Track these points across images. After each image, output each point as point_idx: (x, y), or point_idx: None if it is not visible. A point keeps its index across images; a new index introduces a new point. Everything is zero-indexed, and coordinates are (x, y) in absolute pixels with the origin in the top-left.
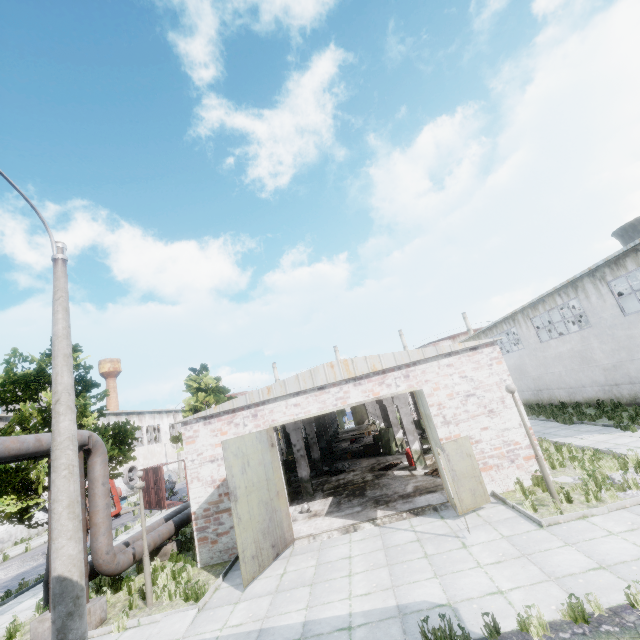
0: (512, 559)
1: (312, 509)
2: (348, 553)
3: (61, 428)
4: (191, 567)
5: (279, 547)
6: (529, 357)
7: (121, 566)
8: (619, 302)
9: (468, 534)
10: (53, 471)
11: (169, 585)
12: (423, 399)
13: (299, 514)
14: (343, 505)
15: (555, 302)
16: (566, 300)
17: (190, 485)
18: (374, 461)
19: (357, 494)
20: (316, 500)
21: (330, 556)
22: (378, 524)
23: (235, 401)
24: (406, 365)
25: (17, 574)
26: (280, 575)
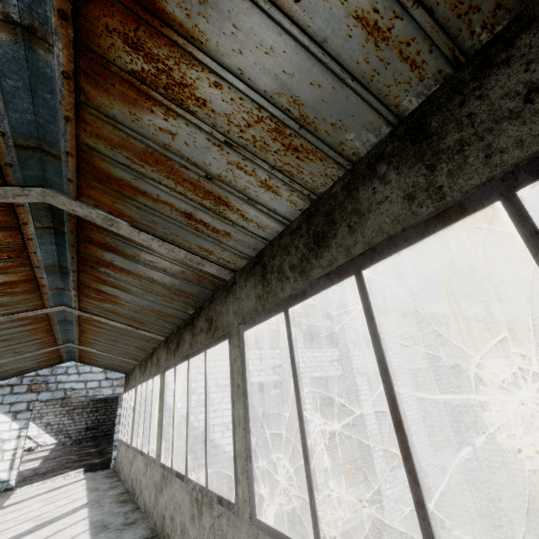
0: None
1: None
2: None
3: None
4: None
5: None
6: None
7: None
8: None
9: None
10: None
11: None
12: None
13: None
14: None
15: None
16: None
17: None
18: None
19: None
20: None
21: None
22: None
23: None
24: None
25: None
26: None
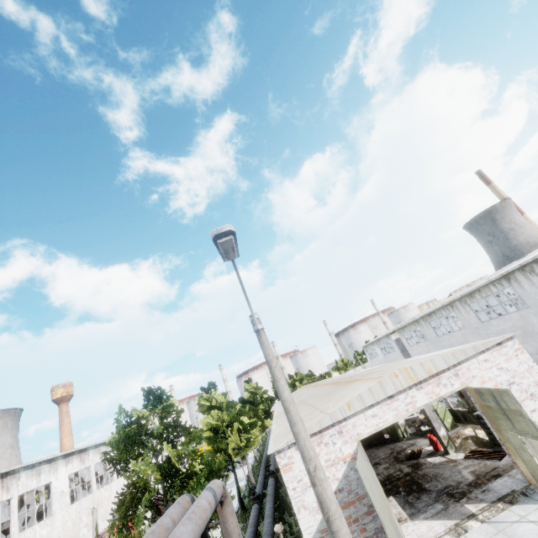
0: None
1: None
2: None
3: (329, 495)
4: None
5: None
6: (472, 335)
7: None
8: None
9: None
10: None
11: None
12: (504, 396)
13: None
14: (417, 504)
15: (490, 290)
16: (501, 288)
17: (298, 515)
18: (388, 450)
19: (417, 489)
20: None
21: None
22: (483, 520)
23: (322, 421)
24: (452, 365)
25: None
26: None
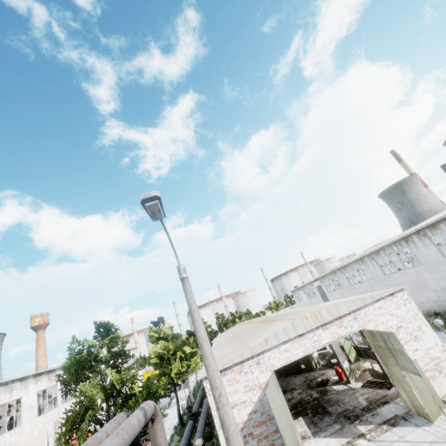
0: None
1: None
2: None
3: (230, 418)
4: None
5: None
6: (377, 285)
7: None
8: (439, 249)
9: None
10: None
11: None
12: (390, 338)
13: None
14: (320, 424)
15: (392, 249)
16: (400, 248)
17: (219, 432)
18: (303, 378)
19: (321, 412)
20: None
21: None
22: (369, 439)
23: (243, 354)
24: (353, 310)
25: None
26: None
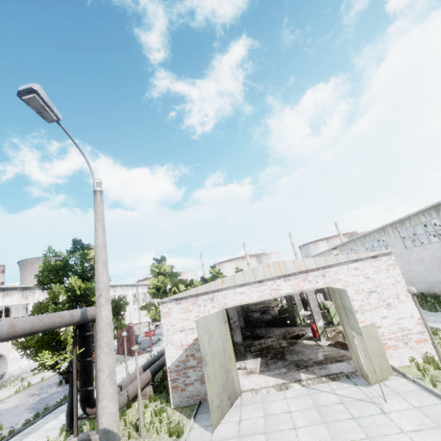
0: (430, 429)
1: (247, 367)
2: (287, 408)
3: (103, 316)
4: (168, 408)
5: (232, 398)
6: (395, 258)
7: (120, 405)
8: None
9: (383, 401)
10: (98, 348)
11: (156, 423)
12: (344, 296)
13: (238, 370)
14: (271, 366)
15: (419, 220)
16: (429, 219)
17: (166, 347)
18: (284, 330)
19: (279, 357)
20: (248, 359)
21: (273, 409)
22: (304, 385)
23: (198, 288)
24: (323, 267)
25: (39, 398)
26: (237, 422)
